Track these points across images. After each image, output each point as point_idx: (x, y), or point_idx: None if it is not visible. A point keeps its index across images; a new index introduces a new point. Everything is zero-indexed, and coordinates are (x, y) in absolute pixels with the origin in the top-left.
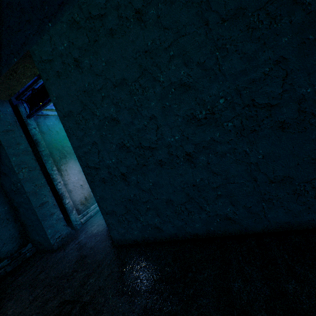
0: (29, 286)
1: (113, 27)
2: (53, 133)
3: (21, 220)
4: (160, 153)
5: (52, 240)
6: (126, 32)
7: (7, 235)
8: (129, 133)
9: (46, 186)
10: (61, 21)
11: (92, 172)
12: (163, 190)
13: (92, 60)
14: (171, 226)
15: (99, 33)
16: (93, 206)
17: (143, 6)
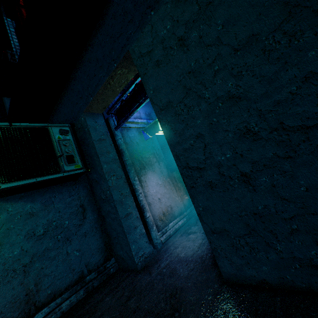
0: (119, 315)
1: None
2: (134, 144)
3: (107, 231)
4: None
5: (136, 258)
6: None
7: (95, 245)
8: (259, 111)
9: (130, 196)
10: (165, 3)
11: (193, 174)
12: None
13: (202, 30)
14: None
15: None
16: (171, 224)
17: None
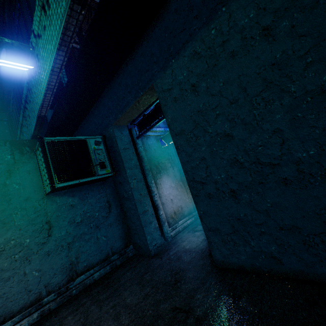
0: (138, 283)
1: (234, 50)
2: (152, 150)
3: (127, 223)
4: (285, 170)
5: (150, 246)
6: (249, 50)
7: (117, 233)
8: (244, 148)
9: (147, 196)
10: (183, 56)
11: (197, 186)
12: (286, 213)
13: (209, 83)
14: (295, 259)
15: (219, 58)
16: (180, 222)
17: (272, 22)
